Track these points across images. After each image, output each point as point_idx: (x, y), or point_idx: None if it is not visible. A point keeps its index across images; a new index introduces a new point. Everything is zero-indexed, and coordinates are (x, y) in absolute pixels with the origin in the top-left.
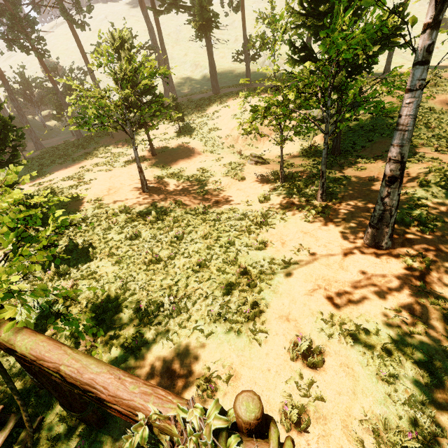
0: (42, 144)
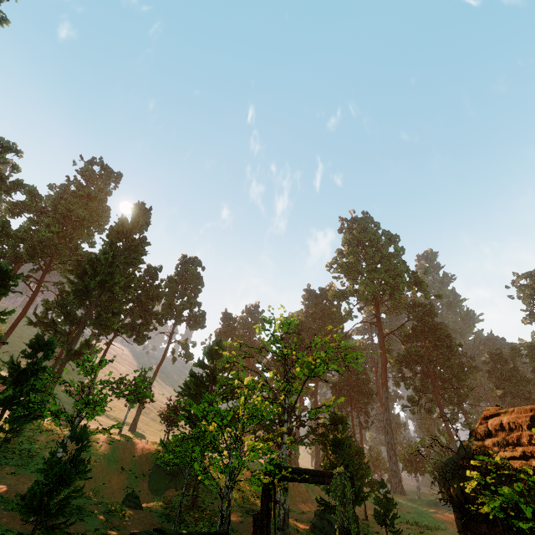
0: None
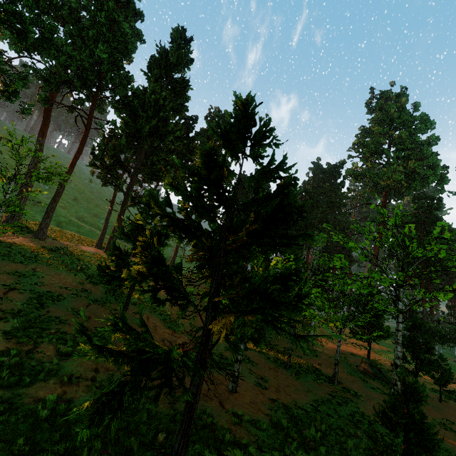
0: None
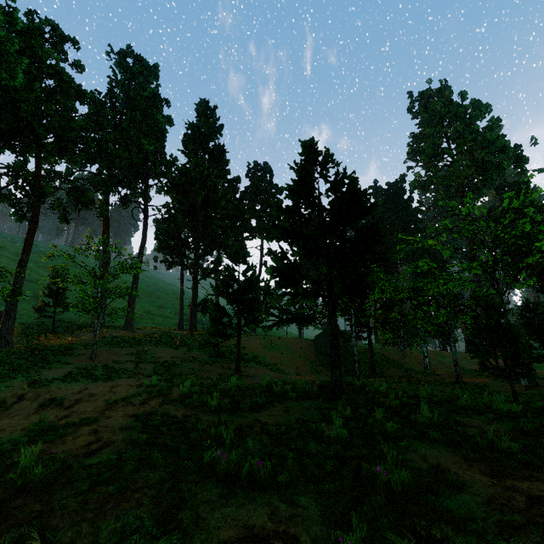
0: None
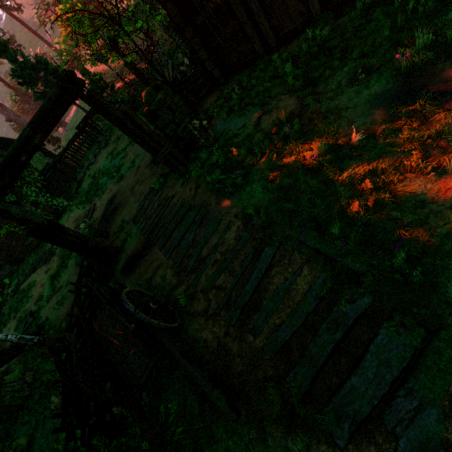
0: (65, 122)
